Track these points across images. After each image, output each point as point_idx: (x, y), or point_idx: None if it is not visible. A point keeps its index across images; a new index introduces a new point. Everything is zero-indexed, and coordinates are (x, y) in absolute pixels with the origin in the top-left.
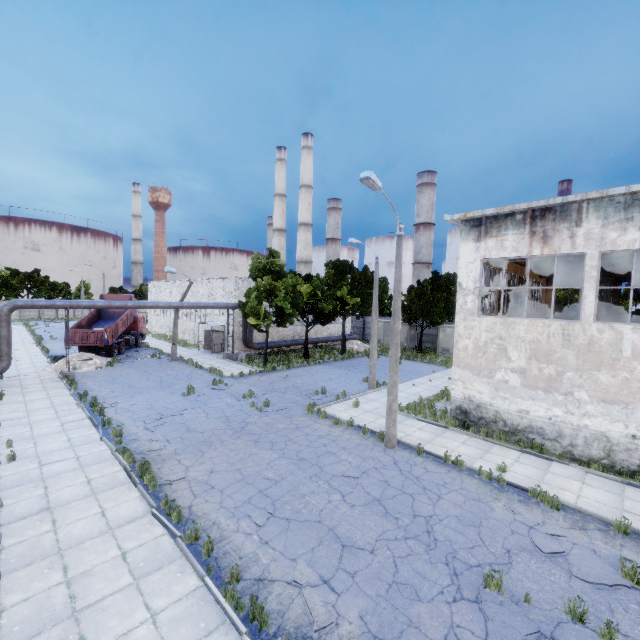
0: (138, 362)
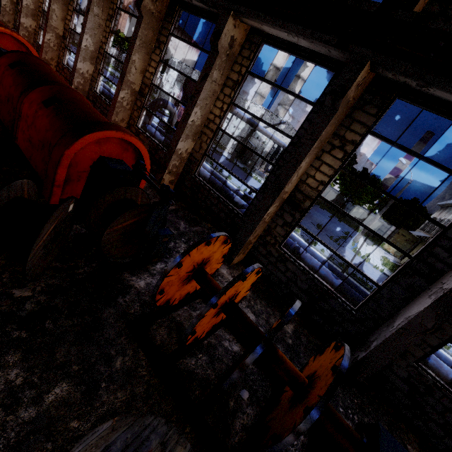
0: (214, 154)
